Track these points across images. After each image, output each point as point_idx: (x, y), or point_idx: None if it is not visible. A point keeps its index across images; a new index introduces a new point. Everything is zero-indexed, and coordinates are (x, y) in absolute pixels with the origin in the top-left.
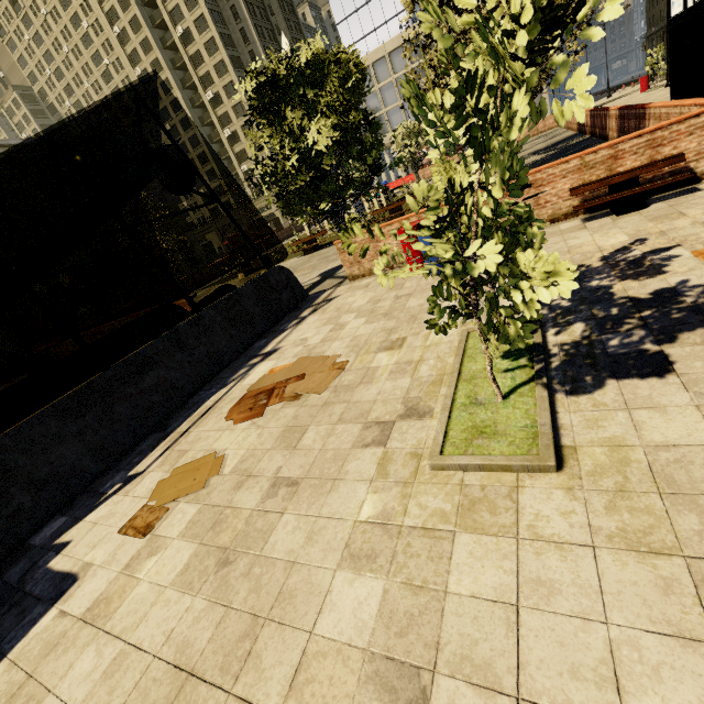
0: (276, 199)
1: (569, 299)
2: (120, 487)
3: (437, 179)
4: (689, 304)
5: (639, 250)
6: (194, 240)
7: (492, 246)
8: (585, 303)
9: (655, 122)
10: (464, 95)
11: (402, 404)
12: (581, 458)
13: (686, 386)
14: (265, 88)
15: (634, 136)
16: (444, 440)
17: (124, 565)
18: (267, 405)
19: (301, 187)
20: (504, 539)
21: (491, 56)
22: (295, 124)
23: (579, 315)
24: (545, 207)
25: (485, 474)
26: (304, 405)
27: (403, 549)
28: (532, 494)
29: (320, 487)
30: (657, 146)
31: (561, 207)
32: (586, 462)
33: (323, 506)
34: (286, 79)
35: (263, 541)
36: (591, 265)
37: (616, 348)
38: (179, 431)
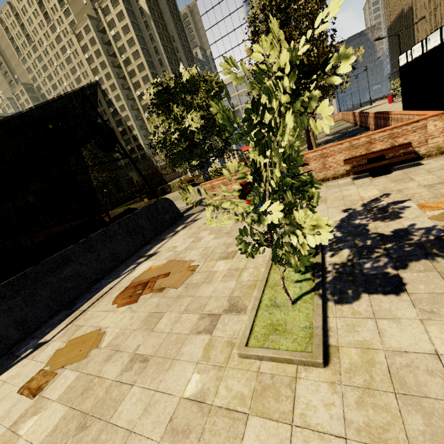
0: (165, 157)
1: (341, 232)
2: (30, 352)
3: (252, 156)
4: (415, 241)
5: (385, 201)
6: (121, 176)
7: (277, 206)
8: (351, 235)
9: (394, 122)
10: (252, 113)
11: (227, 301)
12: (341, 356)
13: (414, 303)
14: (162, 93)
15: (380, 131)
16: (250, 333)
17: (13, 422)
18: (141, 294)
19: (181, 150)
20: (282, 425)
21: (264, 92)
22: (178, 114)
23: (346, 243)
24: (329, 169)
25: (275, 364)
26: (164, 296)
27: (209, 427)
28: (306, 385)
29: (162, 365)
30: (395, 137)
31: (339, 170)
32: (345, 360)
33: (161, 382)
34: (174, 89)
35: (113, 410)
36: (355, 209)
37: (369, 269)
38: (81, 310)
